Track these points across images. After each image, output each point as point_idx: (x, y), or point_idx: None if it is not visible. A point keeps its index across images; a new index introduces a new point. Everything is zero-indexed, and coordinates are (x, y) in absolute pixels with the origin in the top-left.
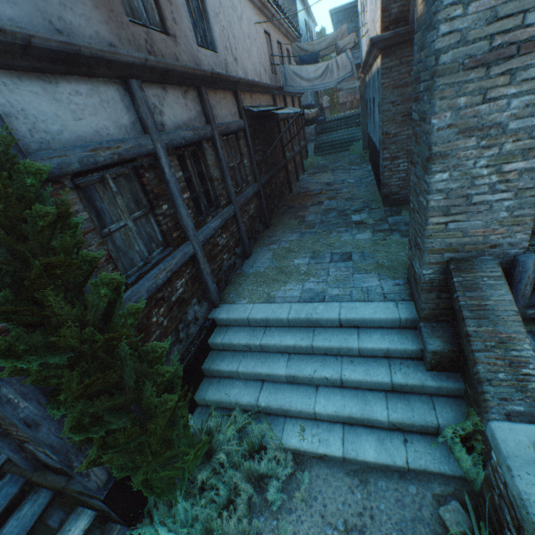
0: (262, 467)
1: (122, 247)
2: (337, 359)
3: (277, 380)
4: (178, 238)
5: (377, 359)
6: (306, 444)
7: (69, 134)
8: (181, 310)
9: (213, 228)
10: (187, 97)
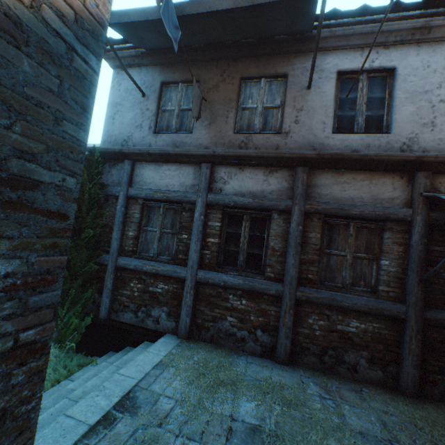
0: None
1: (149, 240)
2: None
3: None
4: (182, 260)
5: None
6: None
7: (154, 184)
8: (151, 301)
9: (224, 280)
10: (272, 174)
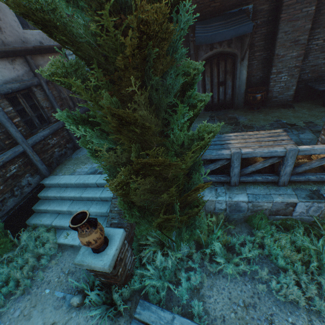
0: (42, 251)
1: None
2: (92, 202)
3: (65, 213)
4: (10, 144)
5: (107, 202)
6: (66, 241)
7: None
8: (16, 180)
9: (42, 136)
10: (15, 63)
